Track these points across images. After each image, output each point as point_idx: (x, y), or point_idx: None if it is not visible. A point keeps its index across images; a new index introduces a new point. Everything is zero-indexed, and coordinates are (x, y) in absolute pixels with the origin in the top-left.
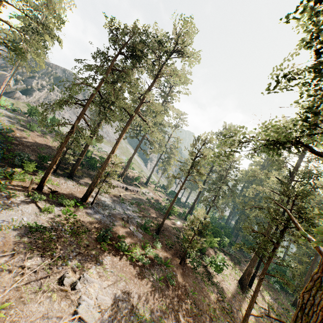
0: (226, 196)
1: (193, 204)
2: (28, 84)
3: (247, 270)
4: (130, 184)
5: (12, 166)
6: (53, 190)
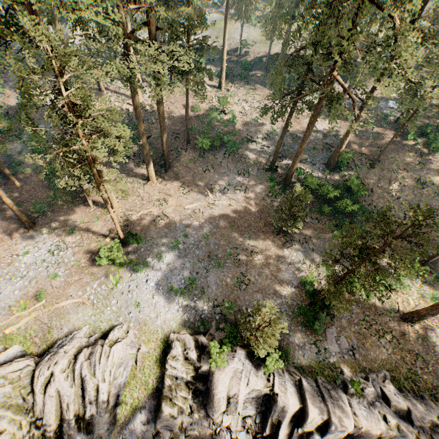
0: None
1: None
2: None
3: None
4: None
5: None
6: None
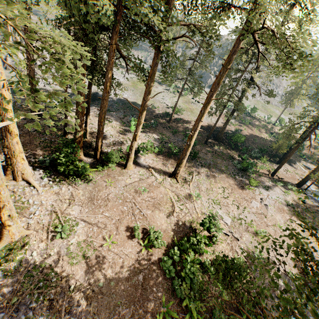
0: None
1: None
2: None
3: None
4: None
5: (250, 157)
6: (278, 176)
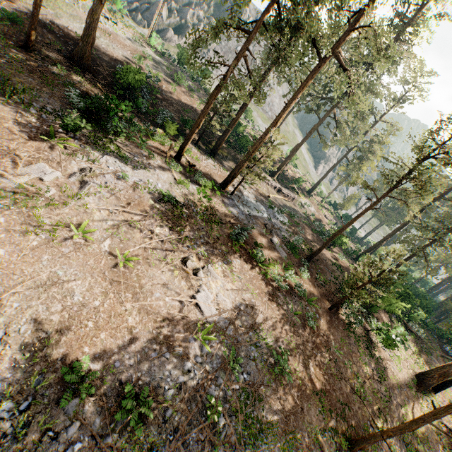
0: None
1: (378, 242)
2: (182, 16)
3: (443, 368)
4: (286, 186)
5: (154, 126)
6: (191, 164)
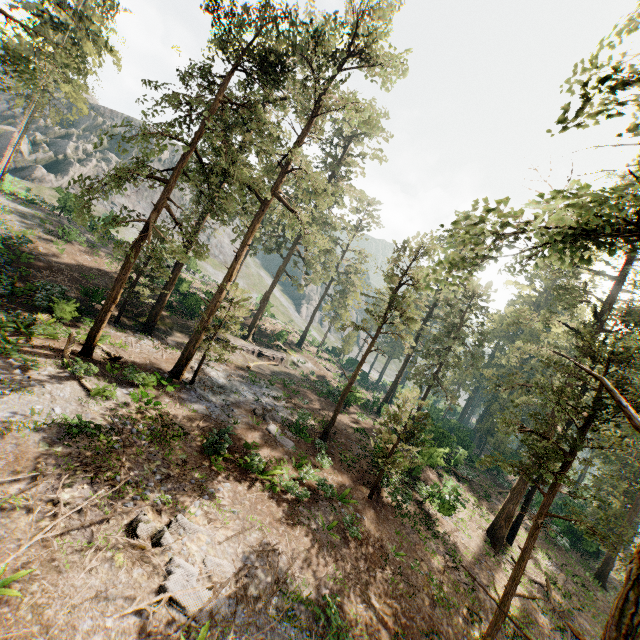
0: (461, 364)
1: (393, 383)
2: (57, 150)
3: (505, 510)
4: (267, 346)
5: (32, 311)
6: (113, 356)
